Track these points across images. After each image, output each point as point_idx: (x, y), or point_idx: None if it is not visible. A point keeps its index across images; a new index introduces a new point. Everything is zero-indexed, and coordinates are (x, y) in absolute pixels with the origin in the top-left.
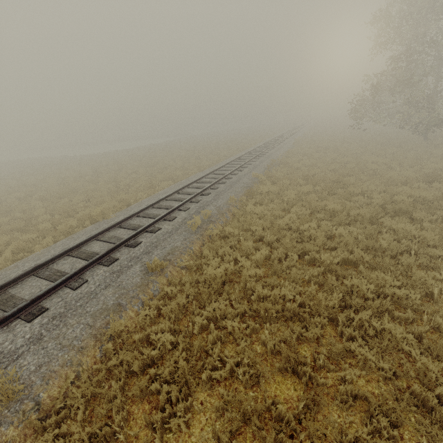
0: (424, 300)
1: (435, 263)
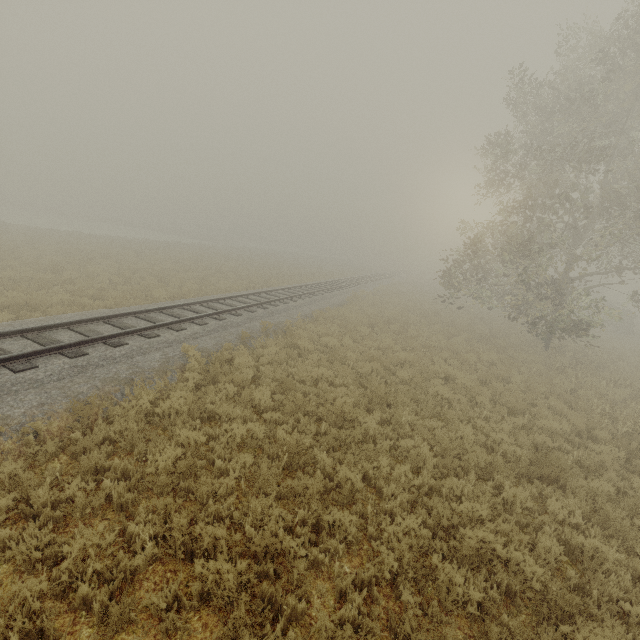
0: None
1: None
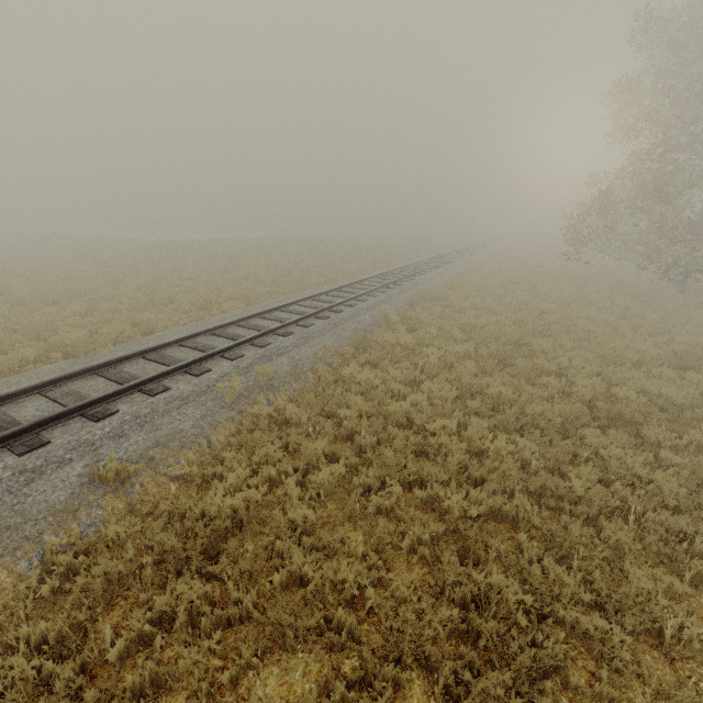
0: (643, 642)
1: (674, 548)
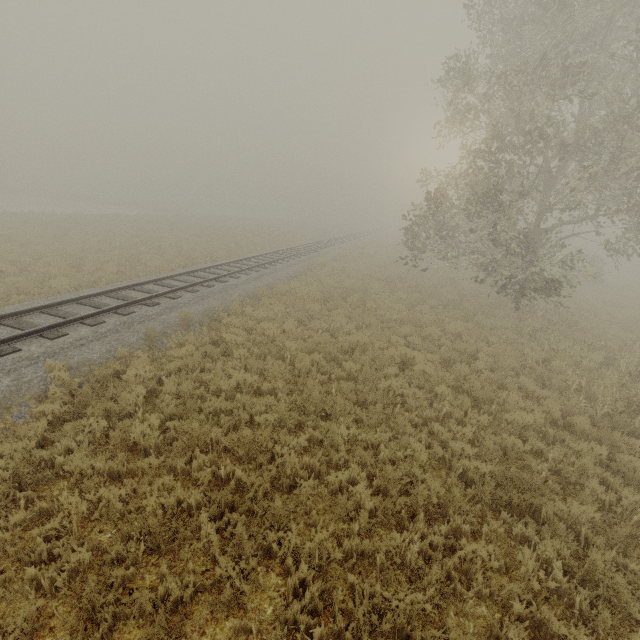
0: None
1: None
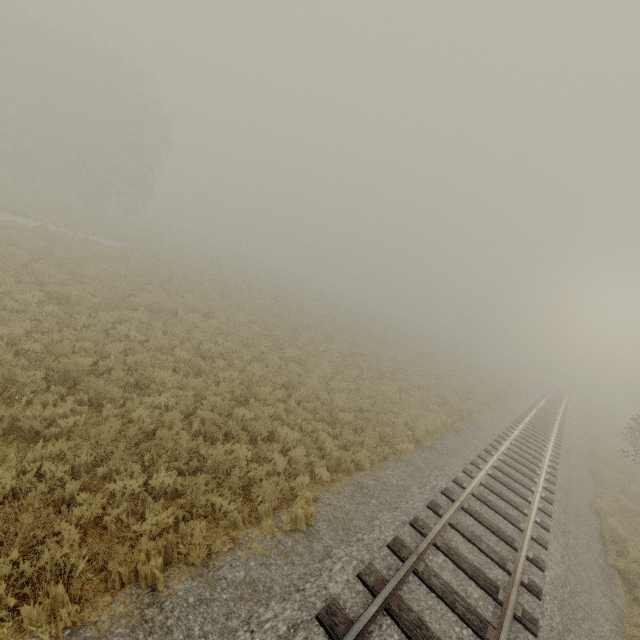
0: None
1: None
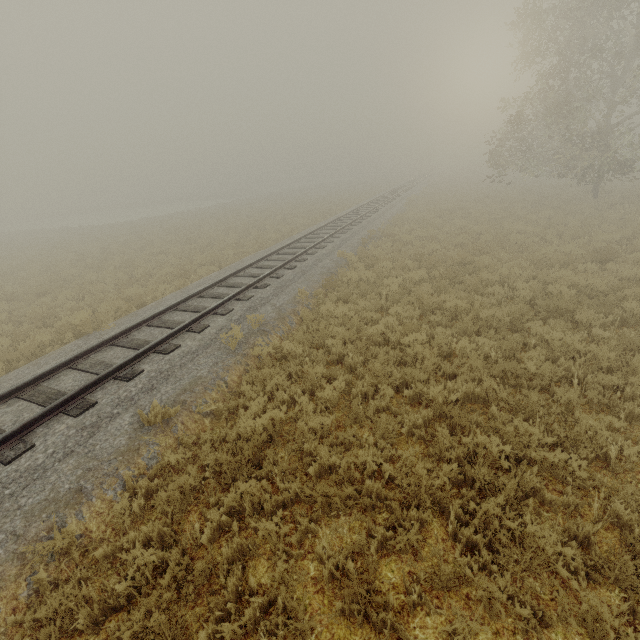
0: (594, 466)
1: (610, 398)
